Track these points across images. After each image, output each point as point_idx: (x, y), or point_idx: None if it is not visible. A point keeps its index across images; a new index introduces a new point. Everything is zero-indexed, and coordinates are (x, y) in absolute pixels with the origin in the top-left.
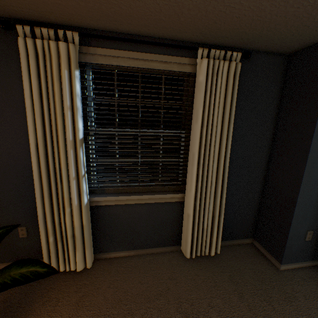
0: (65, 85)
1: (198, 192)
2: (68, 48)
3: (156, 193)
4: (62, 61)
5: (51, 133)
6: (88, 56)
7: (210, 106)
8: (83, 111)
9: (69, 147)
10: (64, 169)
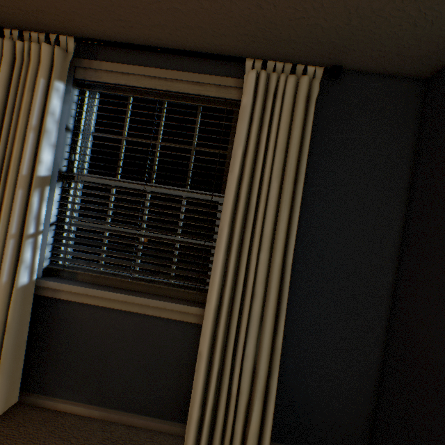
0: (36, 98)
1: (222, 307)
2: (54, 54)
3: (157, 296)
4: (41, 68)
5: (4, 163)
6: (90, 72)
7: (260, 147)
8: (70, 144)
9: (19, 185)
10: (3, 219)
